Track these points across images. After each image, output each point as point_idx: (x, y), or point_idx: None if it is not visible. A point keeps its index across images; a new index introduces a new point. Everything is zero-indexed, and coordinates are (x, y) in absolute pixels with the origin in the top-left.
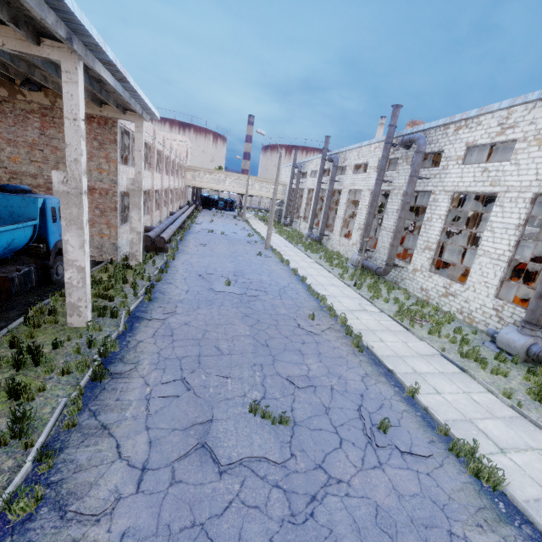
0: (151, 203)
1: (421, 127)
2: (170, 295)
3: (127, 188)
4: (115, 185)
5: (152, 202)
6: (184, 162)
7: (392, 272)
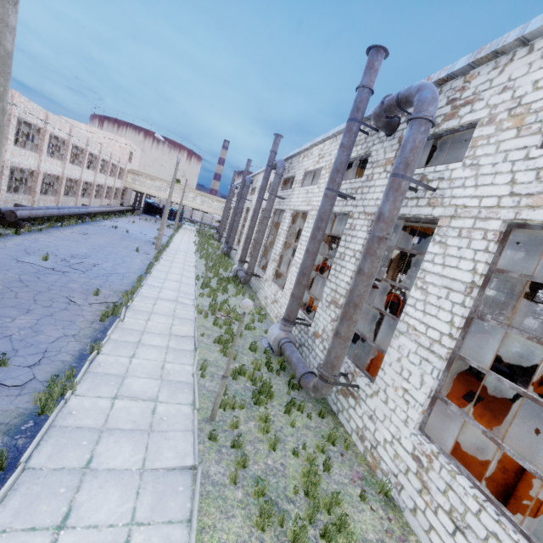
0: (34, 184)
1: (289, 155)
2: None
3: None
4: None
5: (35, 183)
6: (122, 163)
7: (256, 282)
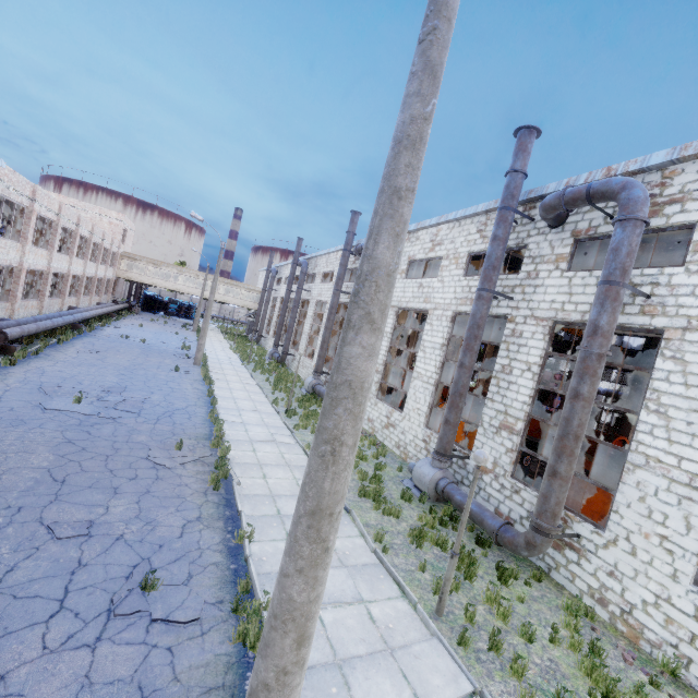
0: (14, 286)
1: None
2: None
3: None
4: None
5: (16, 285)
6: (115, 245)
7: None
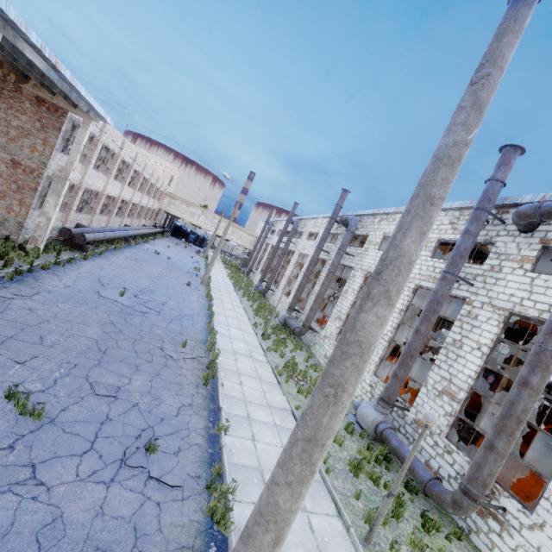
0: (96, 205)
1: (358, 212)
2: (43, 284)
3: (53, 173)
4: (44, 168)
5: (97, 204)
6: (163, 186)
7: (309, 335)
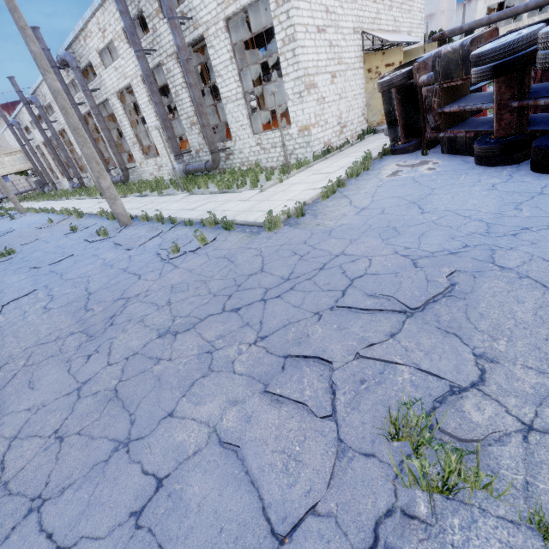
0: None
1: (65, 44)
2: None
3: None
4: None
5: None
6: None
7: (134, 175)
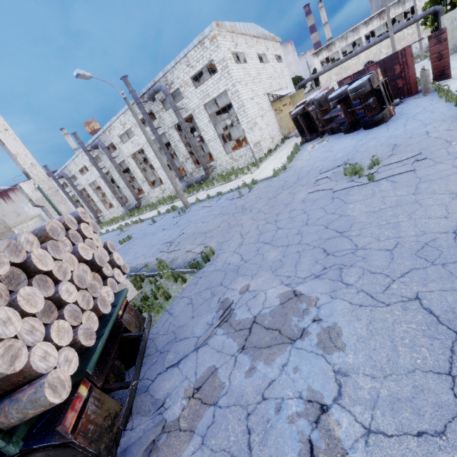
0: None
1: (94, 137)
2: None
3: None
4: None
5: None
6: None
7: (143, 202)
